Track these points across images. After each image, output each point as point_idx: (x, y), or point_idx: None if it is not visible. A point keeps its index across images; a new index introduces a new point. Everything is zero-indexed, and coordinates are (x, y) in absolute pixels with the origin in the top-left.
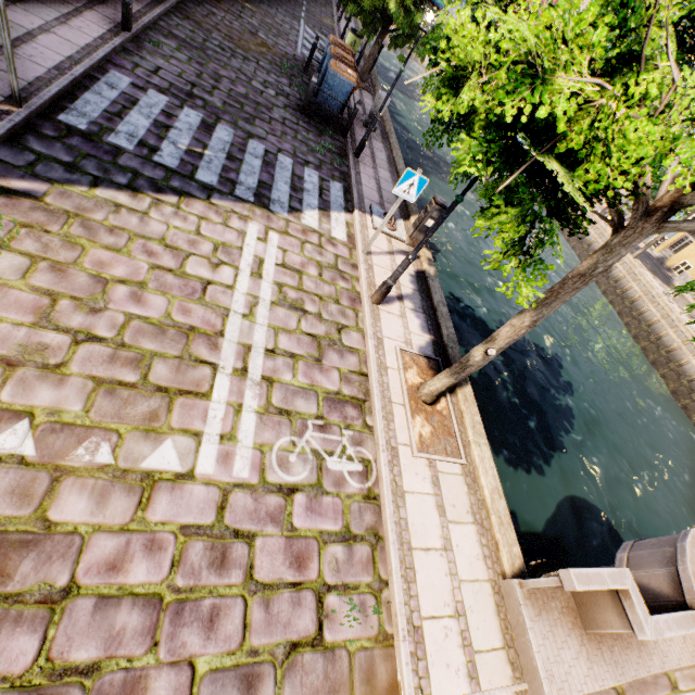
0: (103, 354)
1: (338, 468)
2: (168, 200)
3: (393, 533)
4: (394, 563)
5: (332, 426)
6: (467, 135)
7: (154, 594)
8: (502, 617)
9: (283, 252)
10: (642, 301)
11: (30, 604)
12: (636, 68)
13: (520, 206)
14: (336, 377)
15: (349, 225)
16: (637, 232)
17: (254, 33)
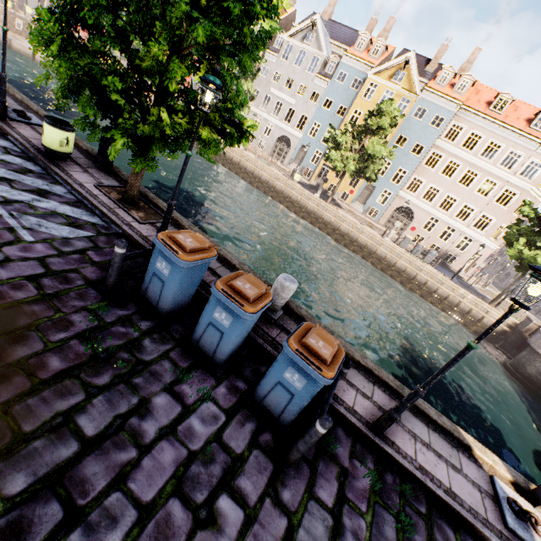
0: None
1: None
2: None
3: None
4: None
5: None
6: None
7: None
8: None
9: None
10: (354, 233)
11: None
12: None
13: None
14: None
15: None
16: None
17: None
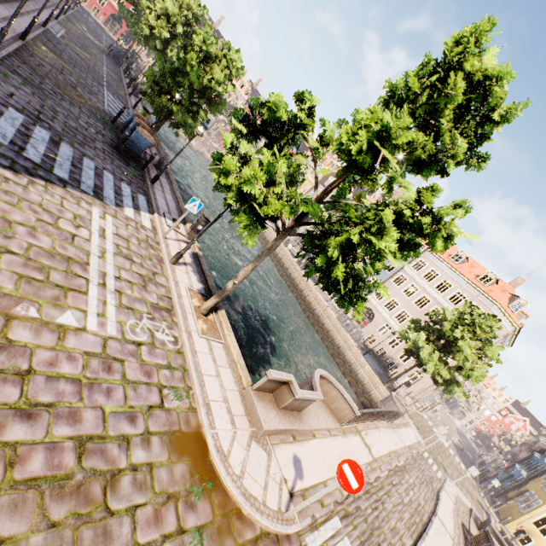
0: (19, 262)
1: (162, 338)
2: (39, 182)
3: (193, 366)
4: (195, 378)
5: (156, 319)
6: (229, 191)
7: (77, 378)
8: (244, 404)
9: (116, 227)
10: (305, 291)
11: (10, 374)
12: (275, 186)
13: (248, 216)
14: (155, 296)
15: (152, 221)
16: (284, 235)
17: (74, 87)
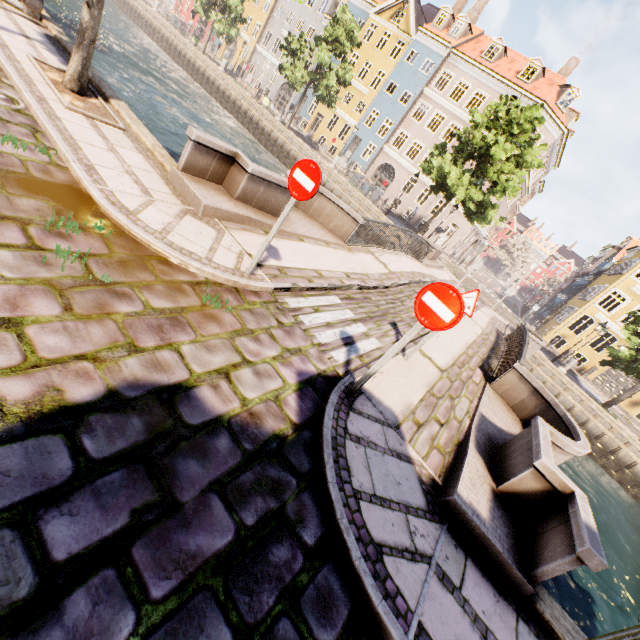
0: None
1: None
2: None
3: (51, 126)
4: (56, 136)
5: None
6: None
7: None
8: (171, 187)
9: None
10: (300, 157)
11: None
12: None
13: None
14: None
15: None
16: None
17: None
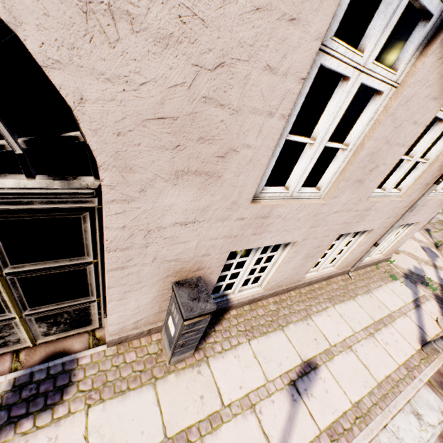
0: None
1: None
2: None
3: None
4: None
5: None
6: None
7: None
8: None
9: None
10: None
11: None
12: None
13: None
14: None
15: None
16: None
17: None
